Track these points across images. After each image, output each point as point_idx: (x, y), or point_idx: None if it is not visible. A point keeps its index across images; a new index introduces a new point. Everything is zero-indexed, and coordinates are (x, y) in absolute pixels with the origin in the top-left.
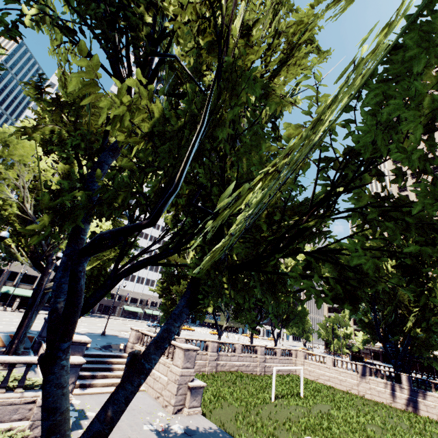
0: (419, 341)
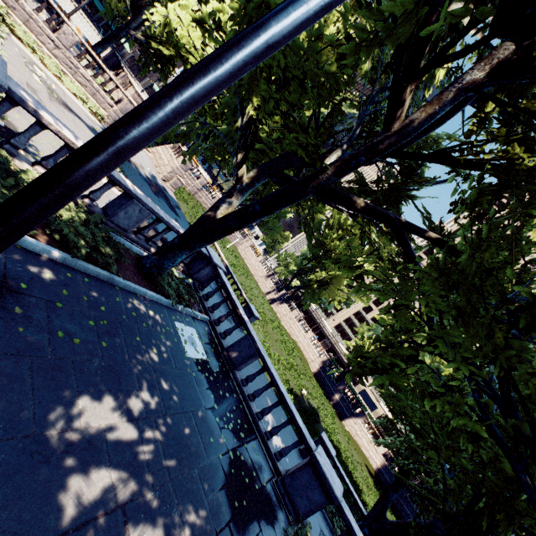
0: (312, 293)
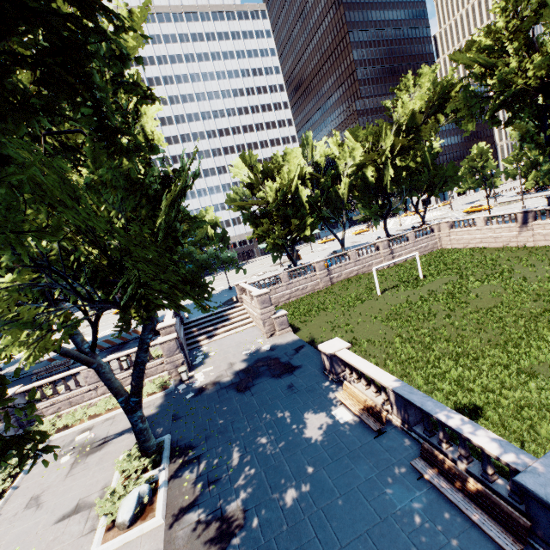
0: None
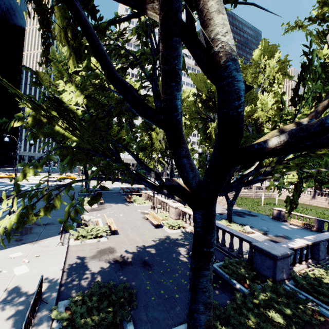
0: None
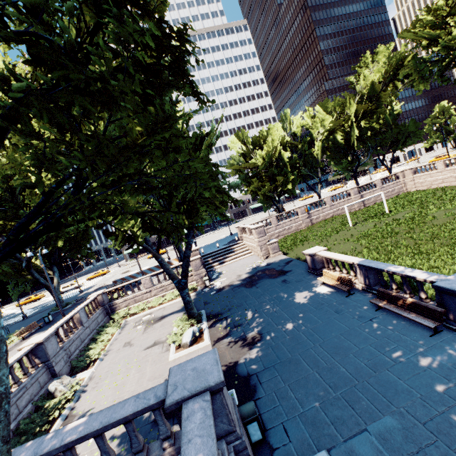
0: None
